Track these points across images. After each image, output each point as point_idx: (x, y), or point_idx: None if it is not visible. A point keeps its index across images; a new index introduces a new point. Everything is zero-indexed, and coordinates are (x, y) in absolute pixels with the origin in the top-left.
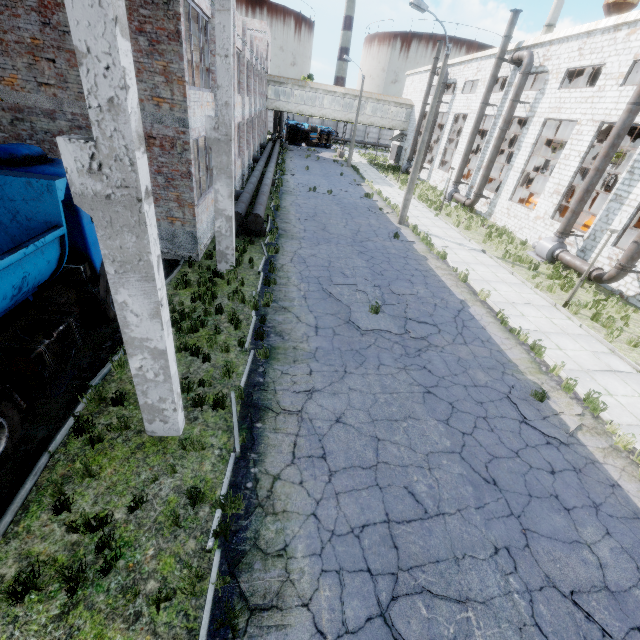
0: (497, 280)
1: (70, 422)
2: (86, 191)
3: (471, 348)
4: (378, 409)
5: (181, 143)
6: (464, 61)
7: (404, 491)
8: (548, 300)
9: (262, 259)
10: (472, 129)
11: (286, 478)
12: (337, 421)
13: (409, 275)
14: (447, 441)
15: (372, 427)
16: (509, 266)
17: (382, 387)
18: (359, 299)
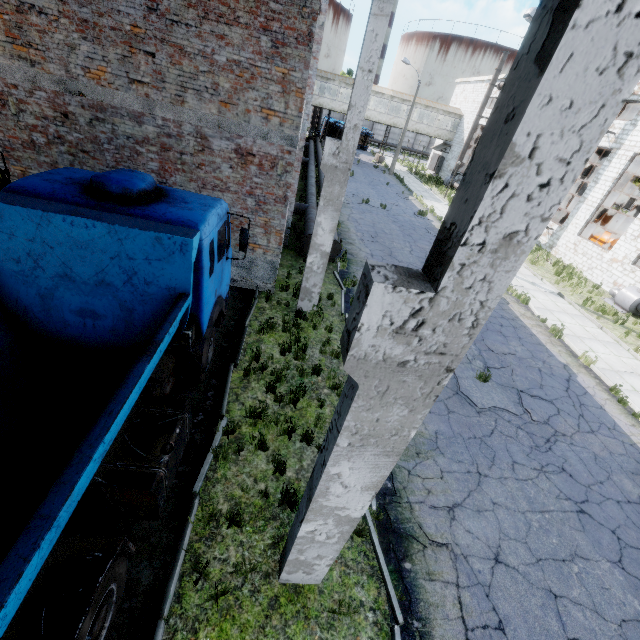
0: (589, 336)
1: (181, 559)
2: (372, 354)
3: (601, 439)
4: (536, 540)
5: (283, 164)
6: None
7: None
8: None
9: (341, 295)
10: None
11: None
12: (496, 560)
13: (498, 325)
14: (634, 600)
15: (540, 572)
16: (593, 317)
17: (528, 501)
18: None
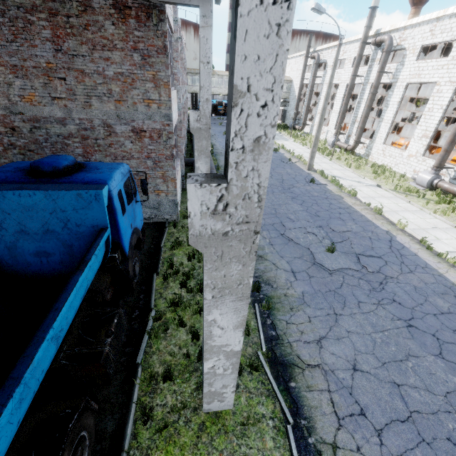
0: (401, 209)
1: (133, 409)
2: (204, 231)
3: (418, 275)
4: (380, 350)
5: (166, 133)
6: (331, 46)
7: (450, 444)
8: (448, 223)
9: None
10: (346, 94)
11: (343, 445)
12: (354, 369)
13: (337, 213)
14: (453, 377)
15: (385, 371)
16: (403, 196)
17: (372, 326)
18: (312, 240)
